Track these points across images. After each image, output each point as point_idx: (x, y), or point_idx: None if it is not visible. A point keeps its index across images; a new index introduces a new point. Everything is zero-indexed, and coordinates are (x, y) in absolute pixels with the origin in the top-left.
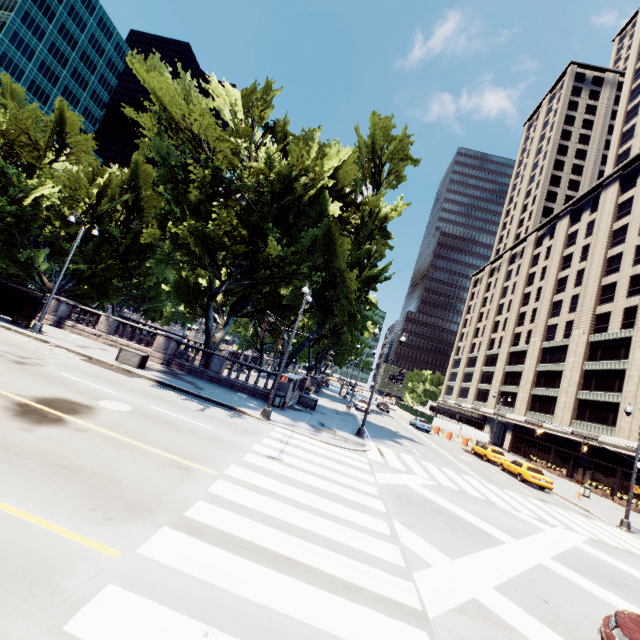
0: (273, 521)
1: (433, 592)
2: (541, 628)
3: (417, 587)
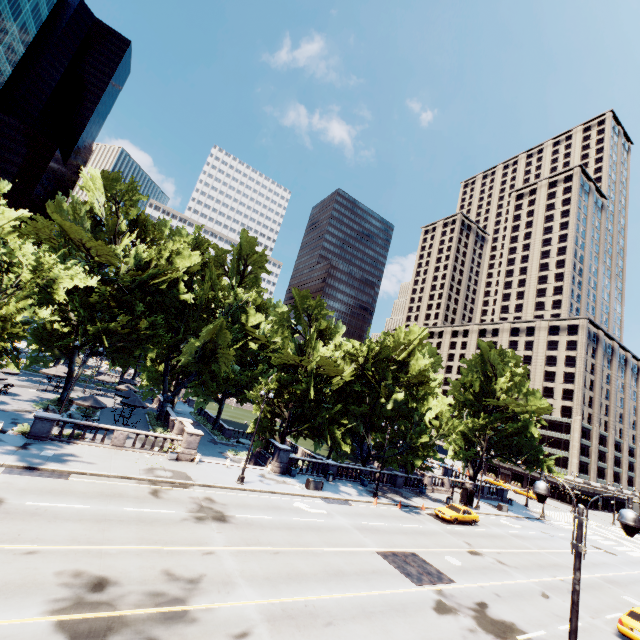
0: None
1: None
2: None
3: None
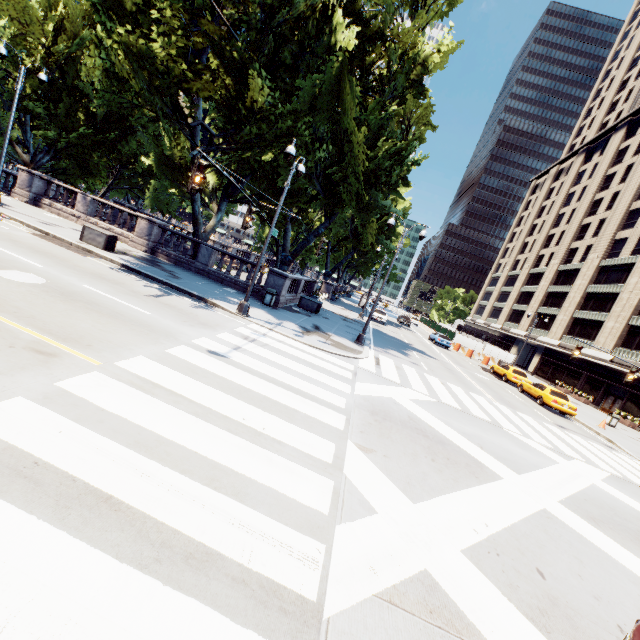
0: (135, 434)
1: (355, 562)
2: (524, 629)
3: (331, 552)
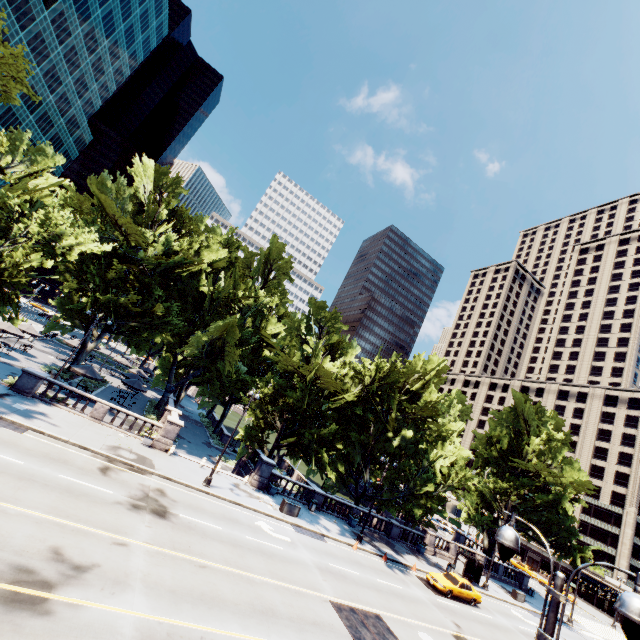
0: None
1: None
2: None
3: None
